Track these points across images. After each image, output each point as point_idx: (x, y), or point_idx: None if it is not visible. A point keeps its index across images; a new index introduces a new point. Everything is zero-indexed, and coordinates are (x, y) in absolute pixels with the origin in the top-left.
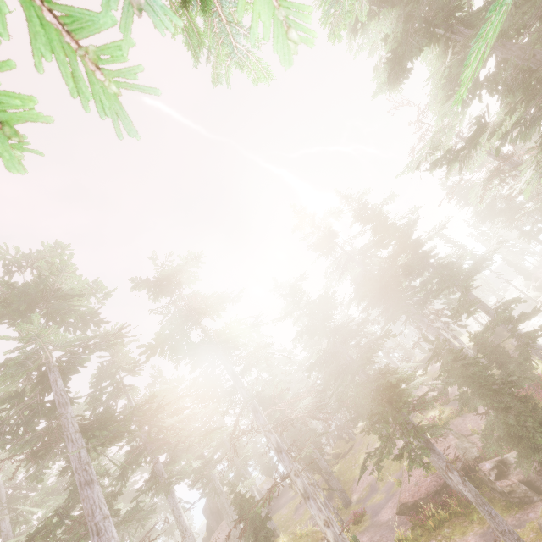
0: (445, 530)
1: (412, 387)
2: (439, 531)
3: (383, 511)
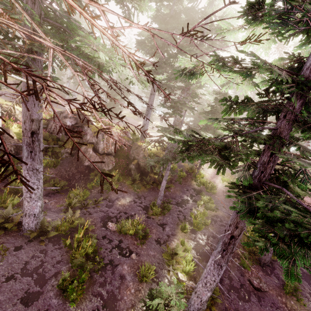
0: None
1: None
2: None
3: None
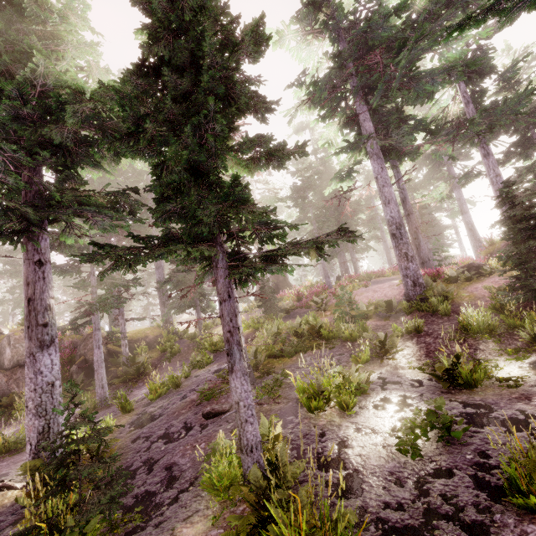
0: None
1: None
2: None
3: None
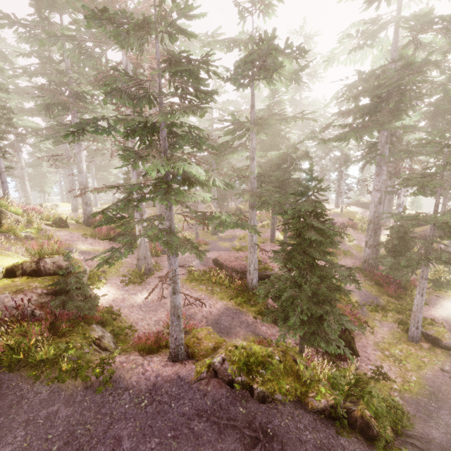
0: (218, 289)
1: (188, 196)
2: (214, 286)
3: (214, 252)
